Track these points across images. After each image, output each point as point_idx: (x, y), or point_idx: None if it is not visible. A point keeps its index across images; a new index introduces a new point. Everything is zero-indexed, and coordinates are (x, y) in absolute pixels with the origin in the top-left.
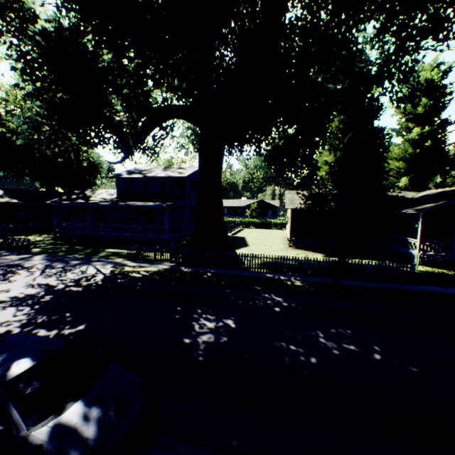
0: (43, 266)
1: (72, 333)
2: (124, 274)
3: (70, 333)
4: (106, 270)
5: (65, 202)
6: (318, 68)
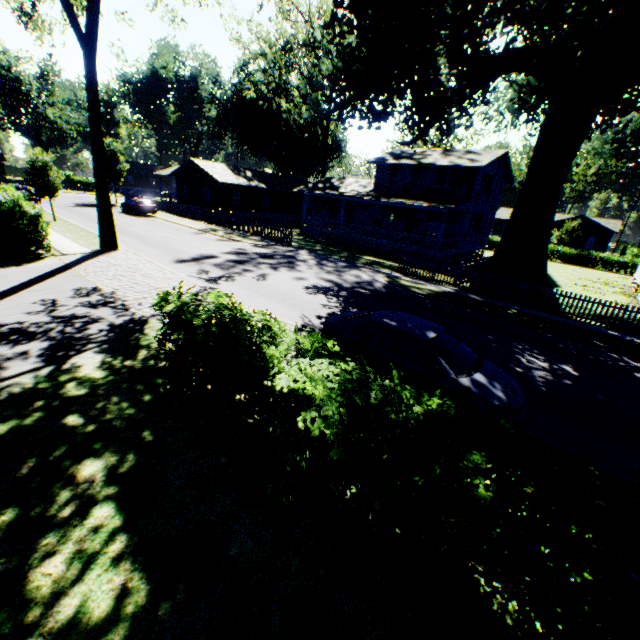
0: (315, 263)
1: None
2: (403, 287)
3: None
4: (380, 279)
5: (319, 193)
6: None
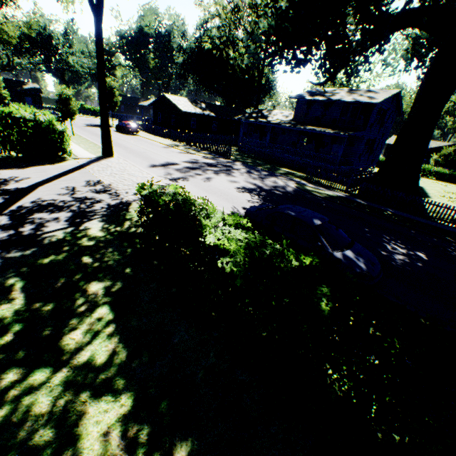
0: (245, 171)
1: None
2: (307, 191)
3: None
4: (291, 185)
5: (252, 120)
6: None
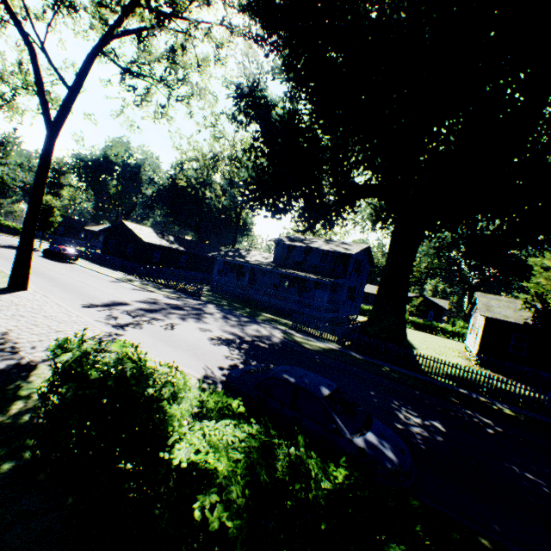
0: (220, 316)
1: None
2: (297, 342)
3: None
4: (277, 334)
5: (229, 259)
6: None
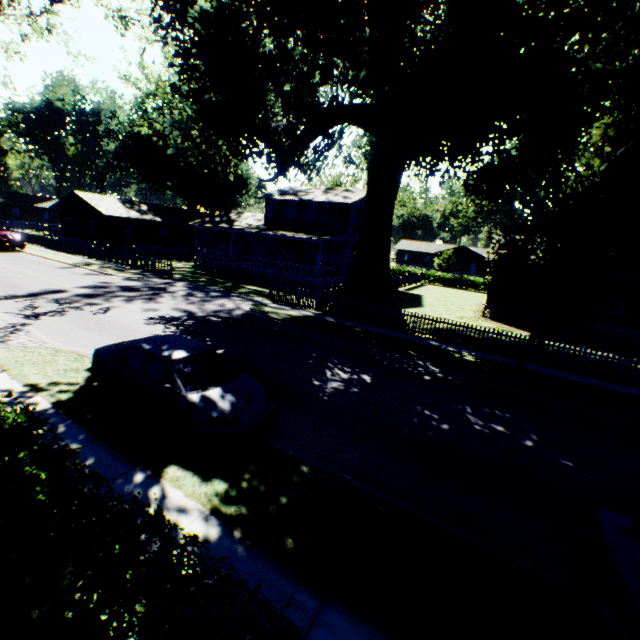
0: (184, 294)
1: None
2: (262, 313)
3: None
4: (245, 307)
5: (208, 226)
6: (582, 36)
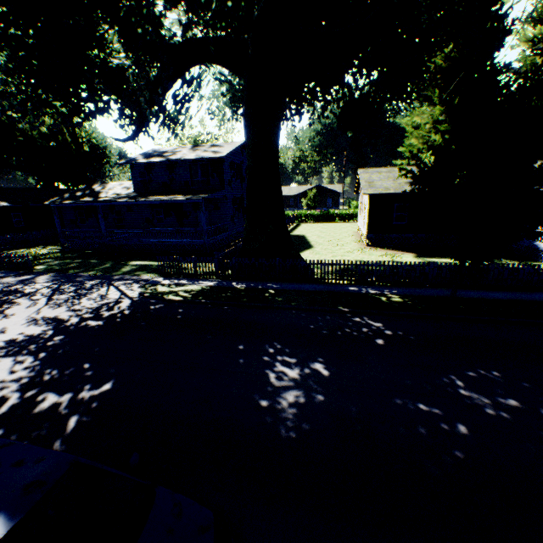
0: (49, 292)
1: (94, 397)
2: (157, 297)
3: (91, 399)
4: (132, 292)
5: (67, 202)
6: None
